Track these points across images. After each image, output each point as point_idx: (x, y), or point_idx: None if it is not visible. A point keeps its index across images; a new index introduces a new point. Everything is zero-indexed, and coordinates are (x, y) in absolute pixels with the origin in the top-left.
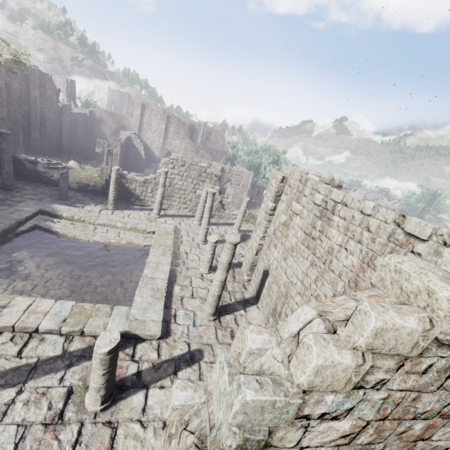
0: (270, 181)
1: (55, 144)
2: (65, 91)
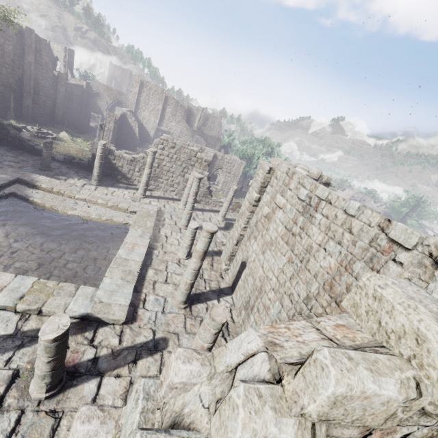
0: (257, 171)
1: (48, 113)
2: (62, 60)
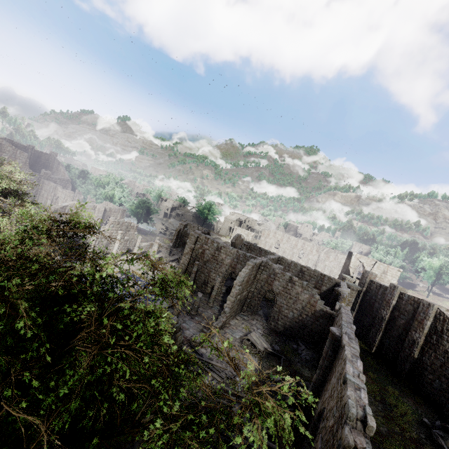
0: (190, 236)
1: None
2: None
